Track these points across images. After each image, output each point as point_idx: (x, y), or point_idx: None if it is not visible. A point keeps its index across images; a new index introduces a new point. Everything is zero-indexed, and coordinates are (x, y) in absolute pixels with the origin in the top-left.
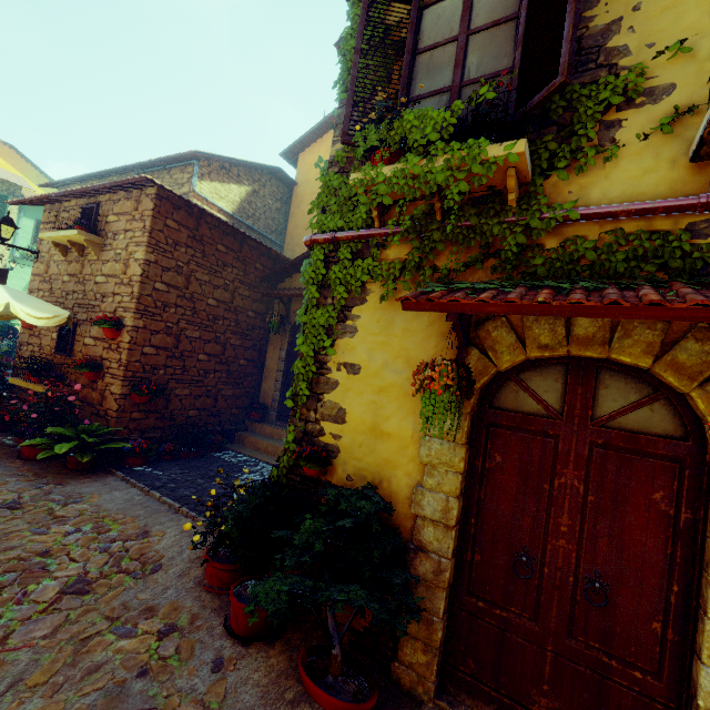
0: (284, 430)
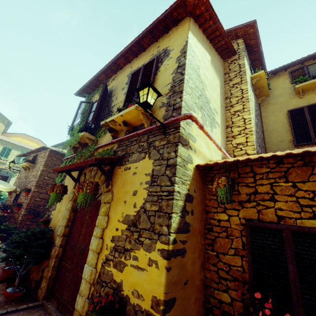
0: None
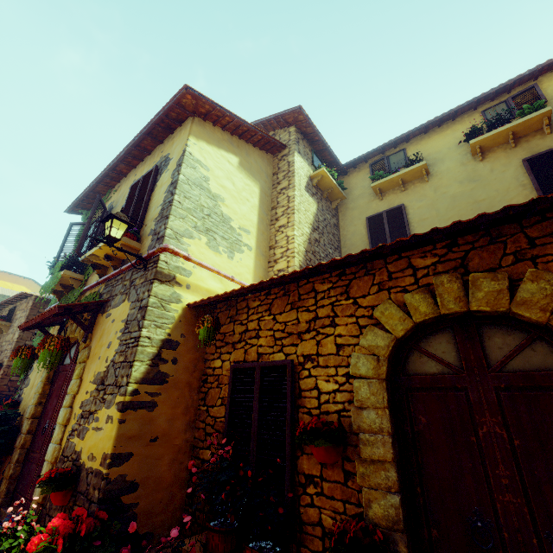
0: None
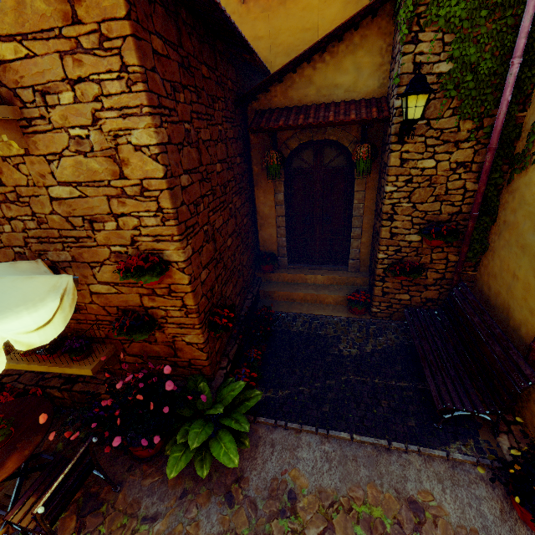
0: (309, 275)
